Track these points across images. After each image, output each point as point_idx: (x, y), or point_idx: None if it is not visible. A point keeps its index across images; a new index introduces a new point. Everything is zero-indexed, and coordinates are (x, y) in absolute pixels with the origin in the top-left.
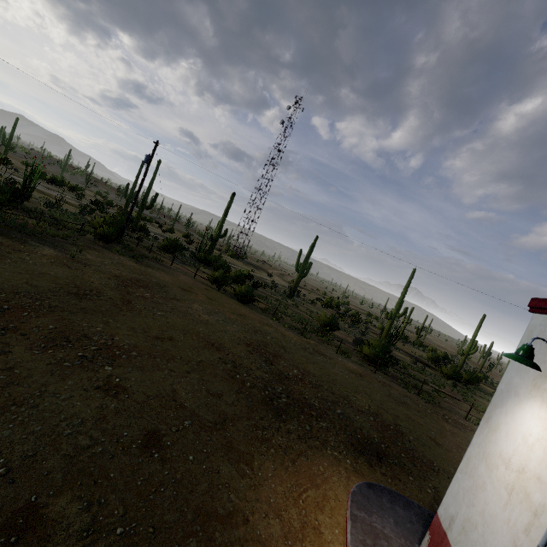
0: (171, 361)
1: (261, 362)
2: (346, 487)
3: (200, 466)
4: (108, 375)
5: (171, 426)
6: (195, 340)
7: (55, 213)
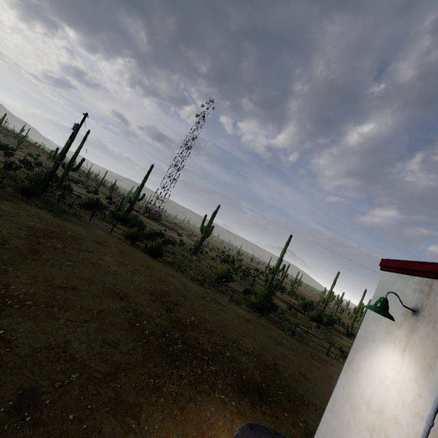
0: (70, 311)
1: (162, 310)
2: (230, 431)
3: (80, 426)
4: None
5: (54, 382)
6: (100, 289)
7: None
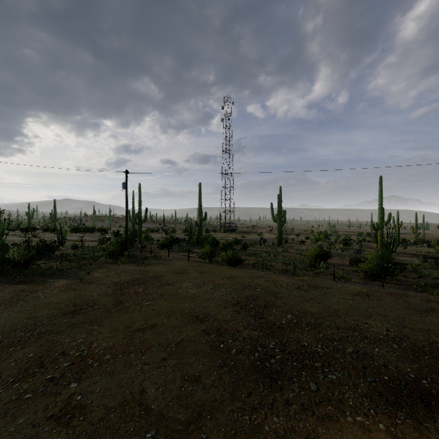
0: (146, 353)
1: (250, 319)
2: None
3: None
4: (70, 395)
5: None
6: (178, 319)
7: (78, 251)
